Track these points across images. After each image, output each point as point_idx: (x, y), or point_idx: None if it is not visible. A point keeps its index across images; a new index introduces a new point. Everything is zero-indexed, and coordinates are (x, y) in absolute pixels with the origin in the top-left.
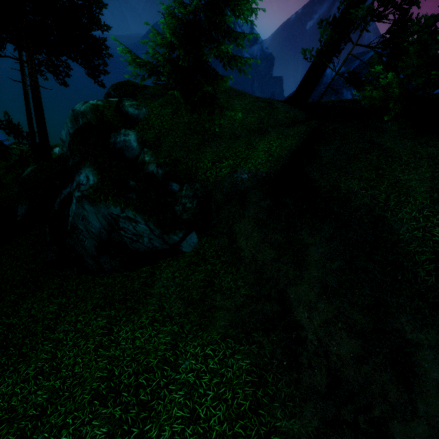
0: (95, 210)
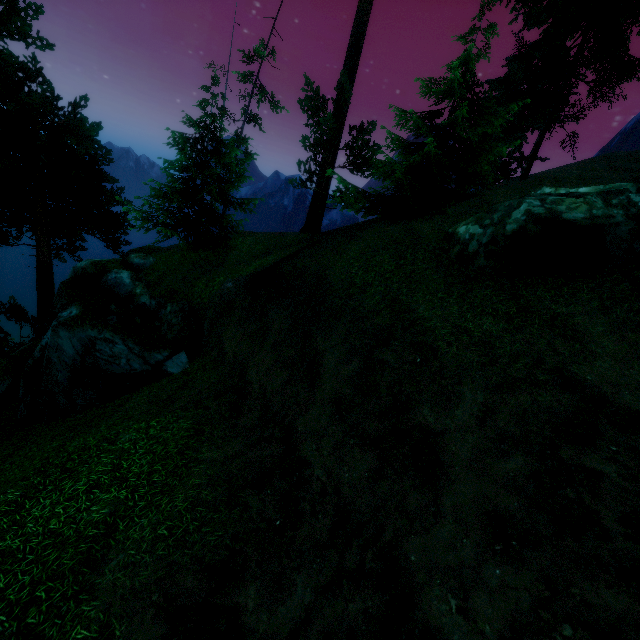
0: (71, 337)
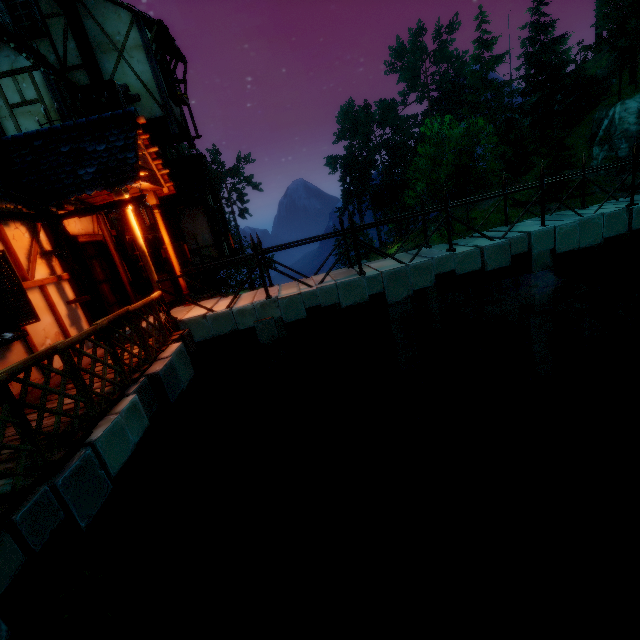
0: None
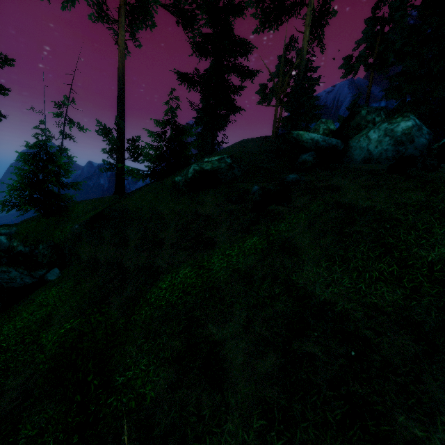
0: None
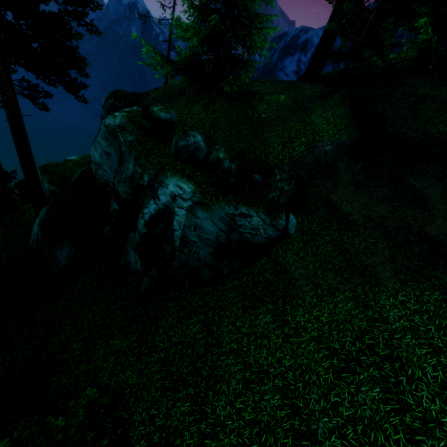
0: (210, 215)
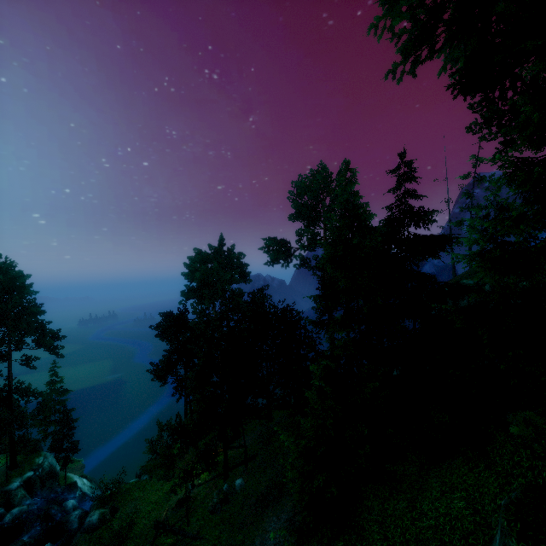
0: None
